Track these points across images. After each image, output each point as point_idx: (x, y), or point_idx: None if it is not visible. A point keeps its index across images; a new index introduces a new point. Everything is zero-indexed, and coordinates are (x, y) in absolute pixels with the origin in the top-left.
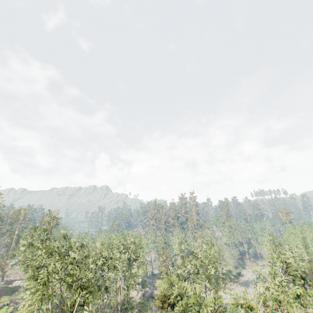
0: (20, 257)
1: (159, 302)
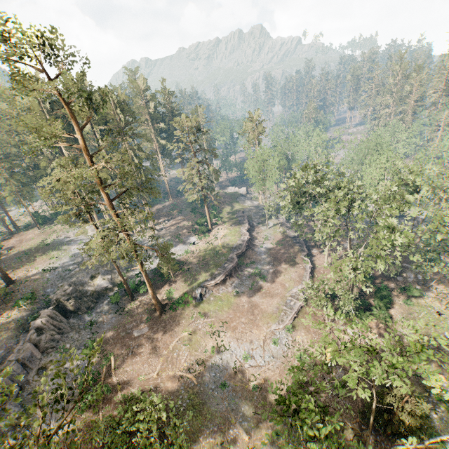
0: (289, 197)
1: None
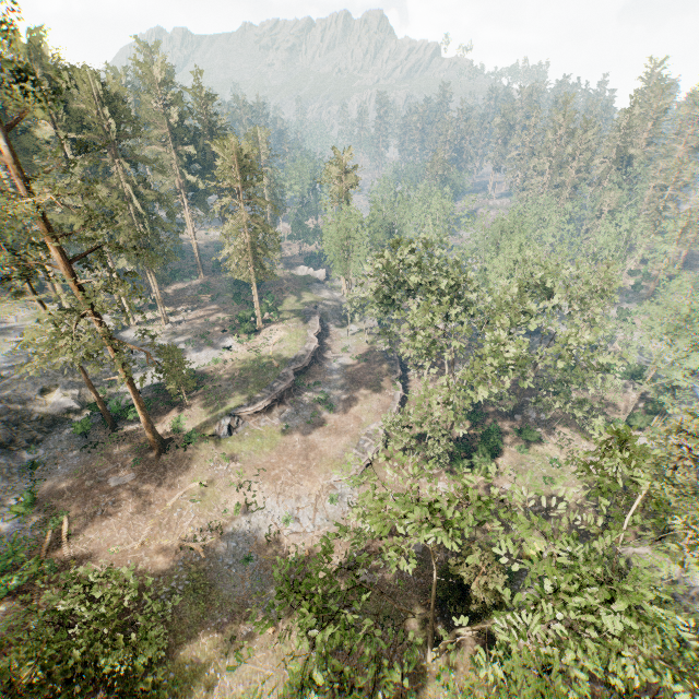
0: (372, 288)
1: (687, 438)
